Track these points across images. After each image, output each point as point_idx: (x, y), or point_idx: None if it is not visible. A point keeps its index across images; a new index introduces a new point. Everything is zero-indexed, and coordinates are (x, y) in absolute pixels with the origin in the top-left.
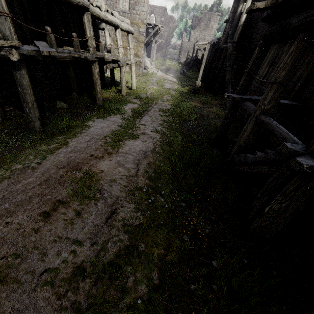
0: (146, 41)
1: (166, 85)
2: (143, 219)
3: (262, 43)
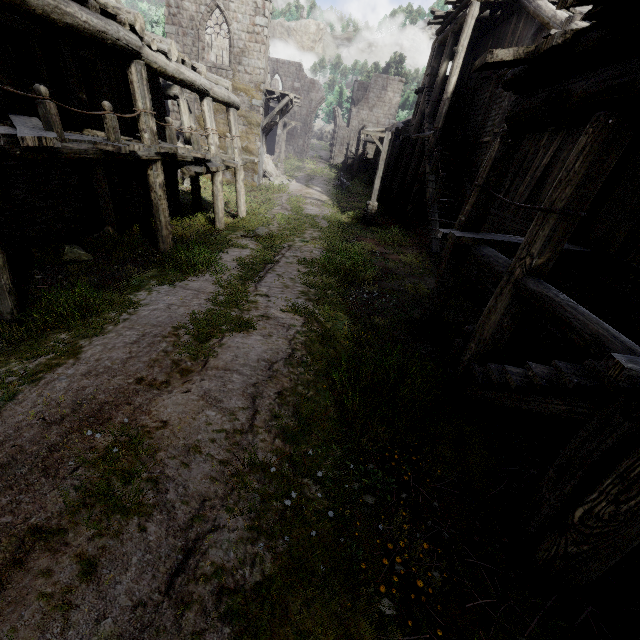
0: (266, 124)
1: (308, 209)
2: (274, 563)
3: (507, 131)
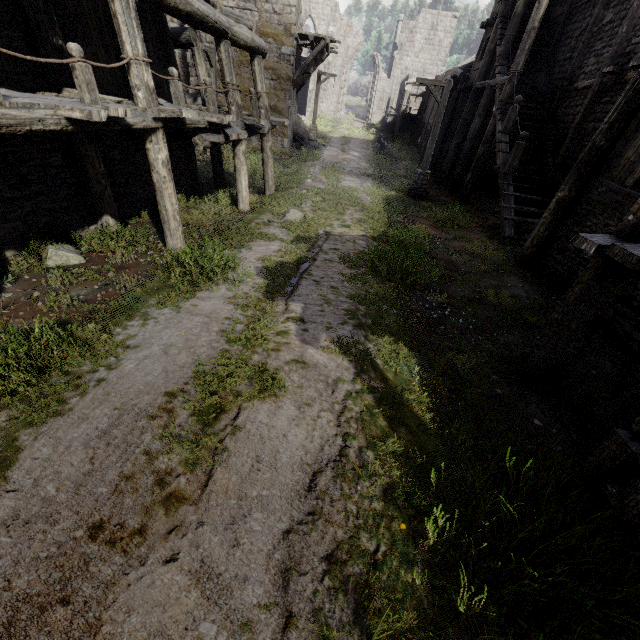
0: (298, 77)
1: (345, 180)
2: None
3: None
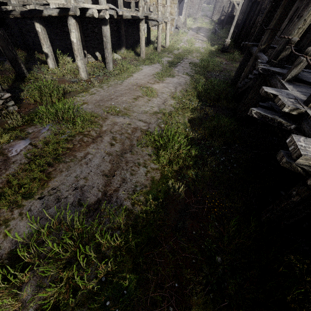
0: None
1: (196, 44)
2: (180, 106)
3: None
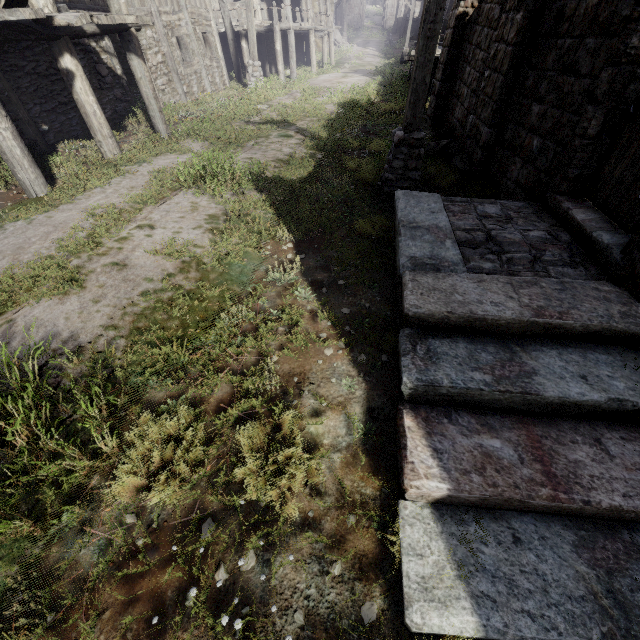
0: (337, 2)
1: (366, 59)
2: None
3: None
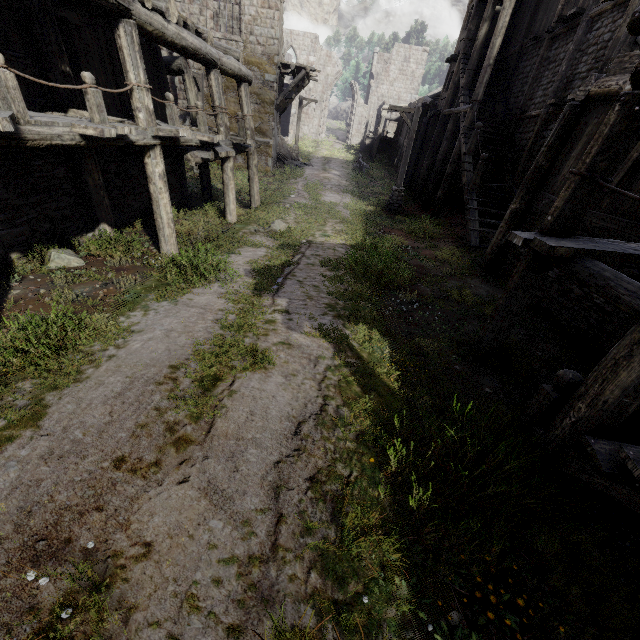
0: (281, 102)
1: (327, 196)
2: None
3: (633, 94)
